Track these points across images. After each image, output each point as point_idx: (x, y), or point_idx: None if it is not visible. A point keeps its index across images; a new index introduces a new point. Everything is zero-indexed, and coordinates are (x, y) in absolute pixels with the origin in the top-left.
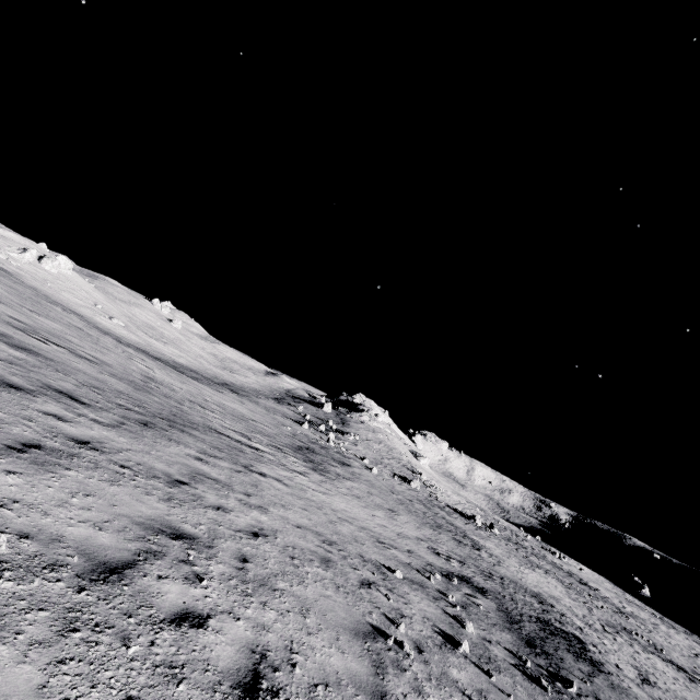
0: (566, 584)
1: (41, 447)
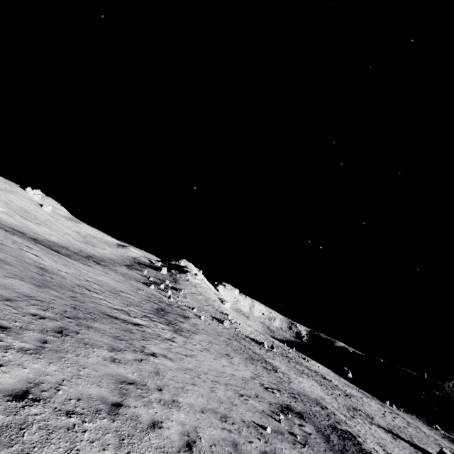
0: (319, 382)
1: None
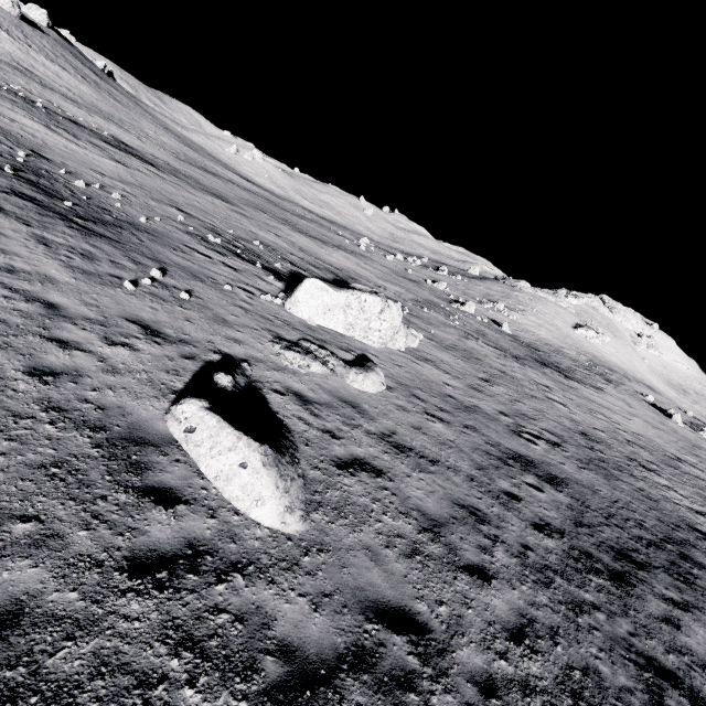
0: (432, 308)
1: None
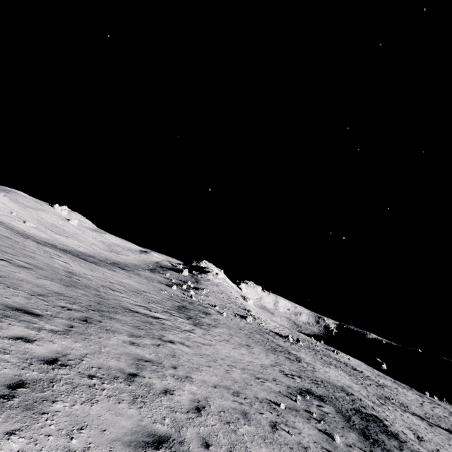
0: (348, 373)
1: (24, 384)
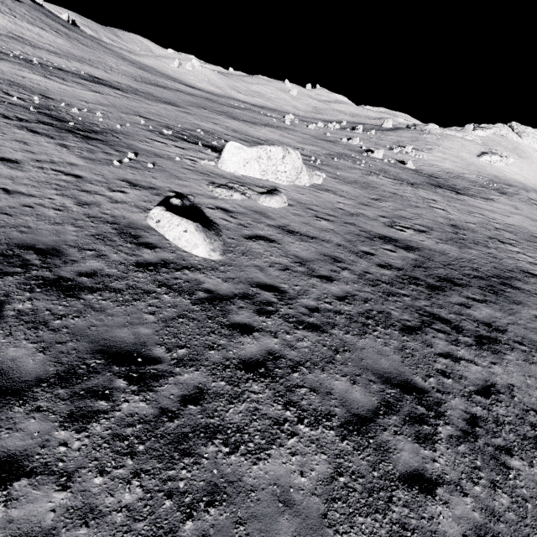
0: (342, 158)
1: None
